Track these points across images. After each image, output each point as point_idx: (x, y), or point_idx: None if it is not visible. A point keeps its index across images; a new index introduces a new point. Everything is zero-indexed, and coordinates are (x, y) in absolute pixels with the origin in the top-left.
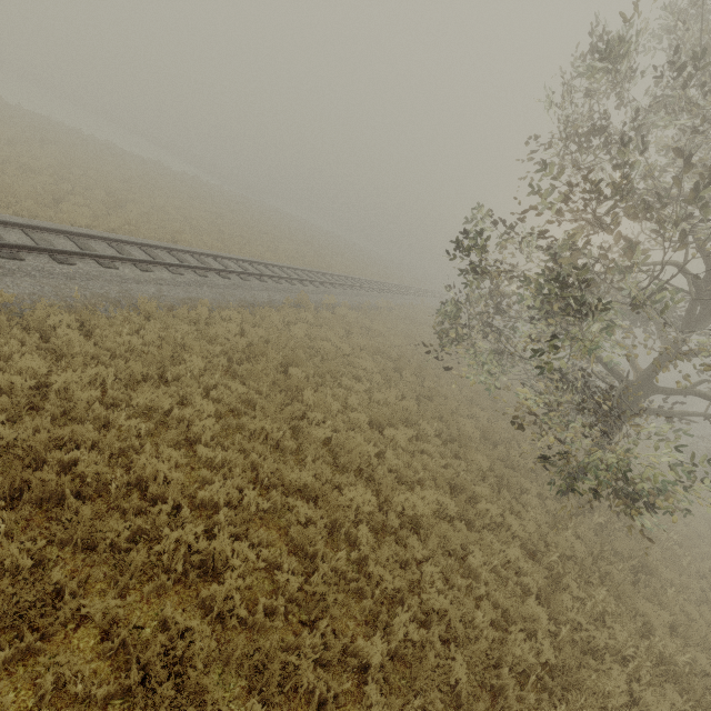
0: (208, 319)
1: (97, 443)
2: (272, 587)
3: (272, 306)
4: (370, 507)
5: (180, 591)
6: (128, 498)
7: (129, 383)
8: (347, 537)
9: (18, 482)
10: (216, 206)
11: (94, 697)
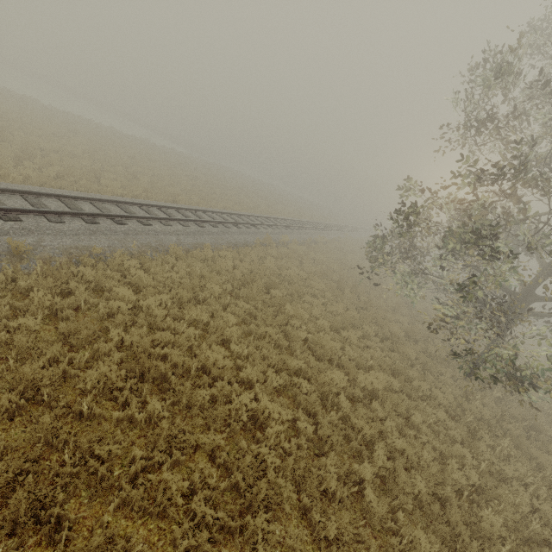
0: (211, 257)
1: (172, 343)
2: (293, 433)
3: (248, 245)
4: (344, 383)
5: (243, 434)
6: (198, 377)
7: (178, 304)
8: (331, 403)
9: (147, 367)
10: (191, 171)
11: (216, 489)
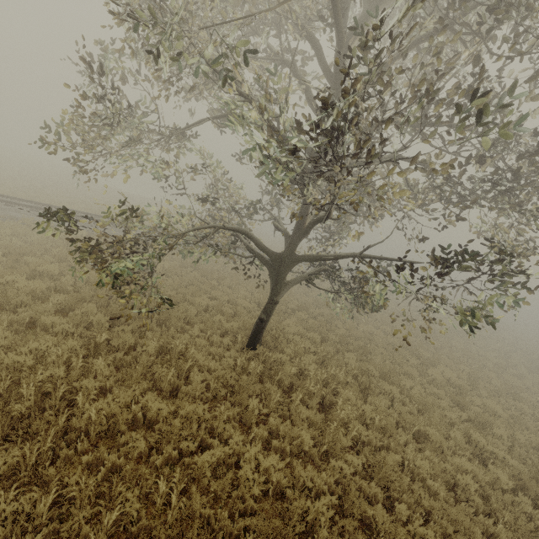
0: None
1: None
2: None
3: None
4: None
5: None
6: None
7: None
8: None
9: None
10: None
11: None
